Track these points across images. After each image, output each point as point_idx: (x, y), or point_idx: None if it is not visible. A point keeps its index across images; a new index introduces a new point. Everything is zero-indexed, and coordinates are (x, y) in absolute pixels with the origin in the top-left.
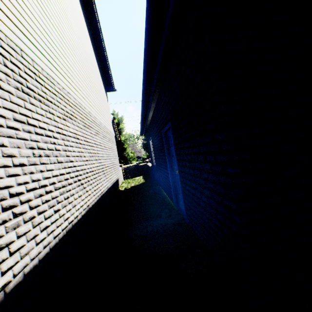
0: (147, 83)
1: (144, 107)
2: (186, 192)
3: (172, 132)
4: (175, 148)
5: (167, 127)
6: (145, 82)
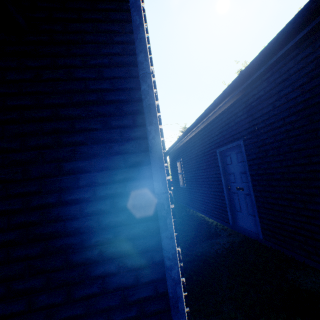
0: (218, 104)
1: (193, 127)
2: (266, 206)
3: (244, 149)
4: (248, 164)
5: (233, 145)
6: (216, 103)
